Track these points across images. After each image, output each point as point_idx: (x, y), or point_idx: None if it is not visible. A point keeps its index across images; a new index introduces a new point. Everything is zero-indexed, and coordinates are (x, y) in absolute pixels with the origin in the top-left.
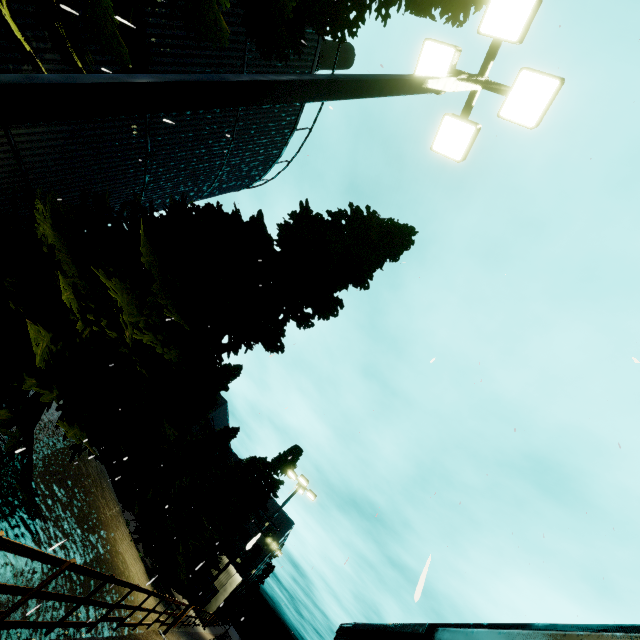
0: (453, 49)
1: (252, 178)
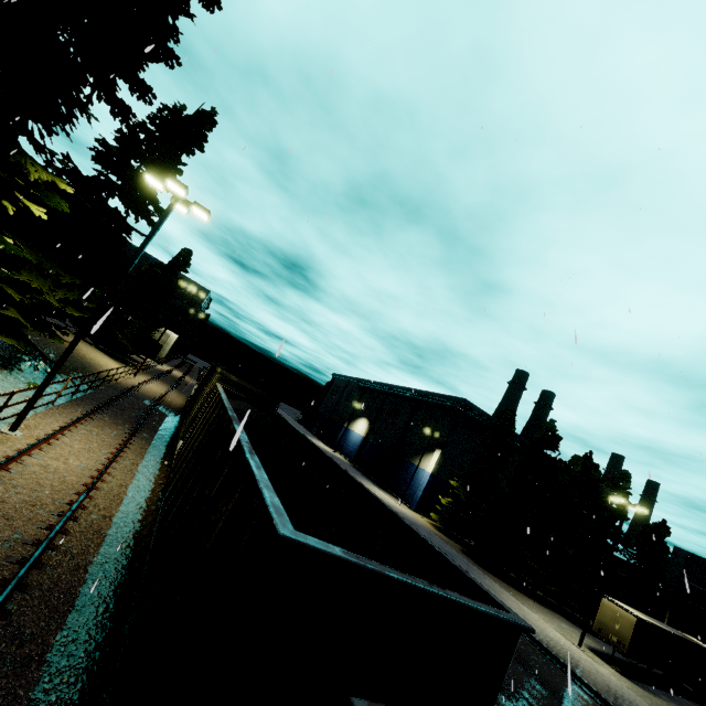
0: (161, 184)
1: None
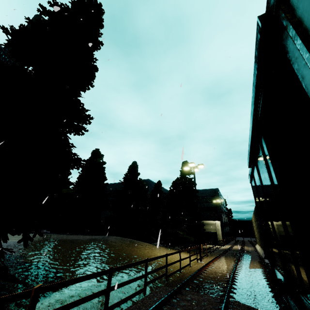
0: None
1: None
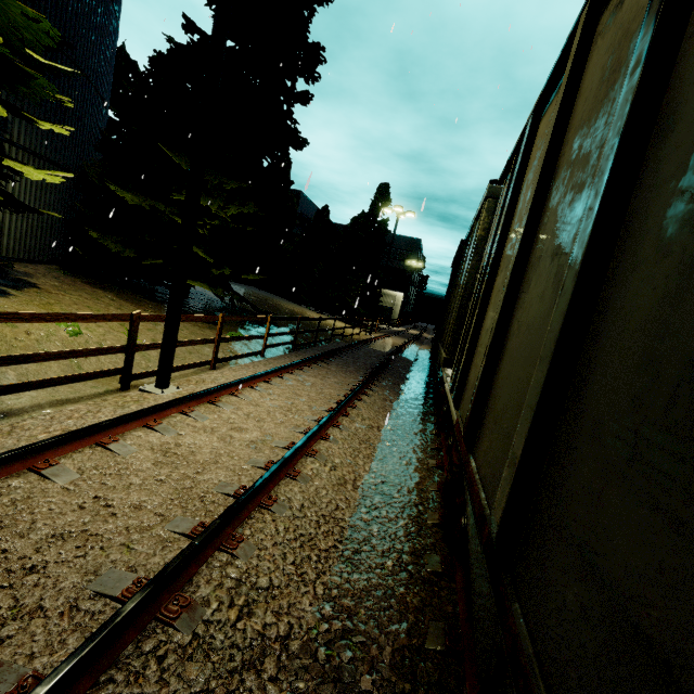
0: None
1: None
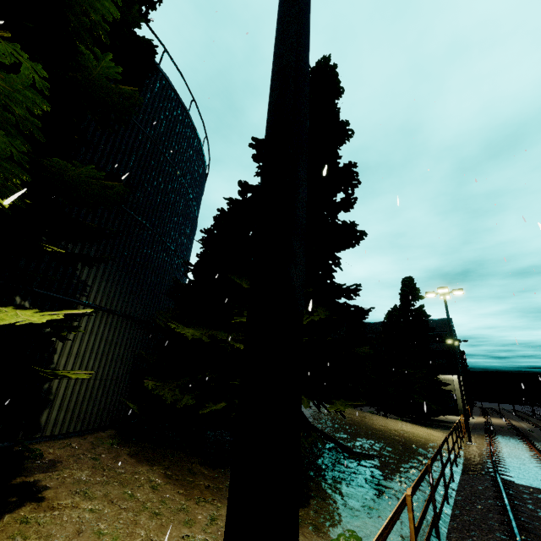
0: None
1: (203, 175)
